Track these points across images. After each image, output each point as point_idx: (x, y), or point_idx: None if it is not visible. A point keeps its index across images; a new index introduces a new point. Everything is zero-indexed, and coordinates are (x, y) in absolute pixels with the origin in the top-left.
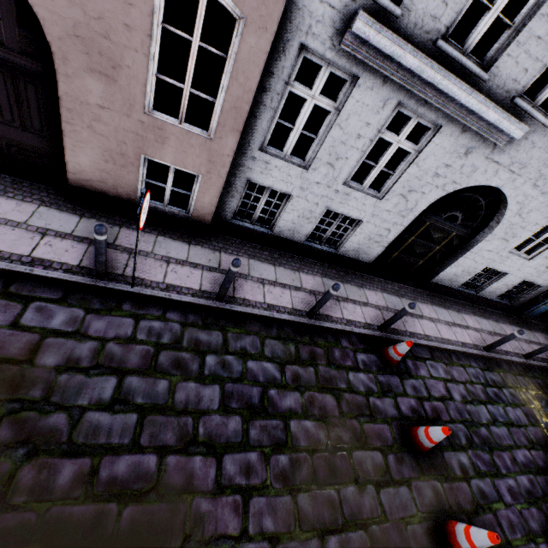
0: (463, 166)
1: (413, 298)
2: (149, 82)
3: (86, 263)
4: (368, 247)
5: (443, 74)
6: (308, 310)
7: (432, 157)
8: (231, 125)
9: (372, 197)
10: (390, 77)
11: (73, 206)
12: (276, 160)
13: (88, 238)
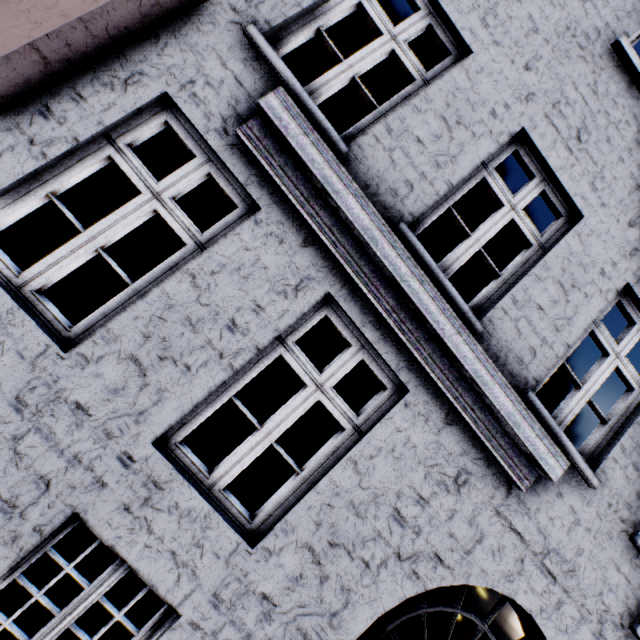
0: (454, 515)
1: None
2: None
3: None
4: None
5: (412, 268)
6: None
7: (390, 458)
8: None
9: (228, 523)
10: (317, 240)
11: None
12: None
13: None
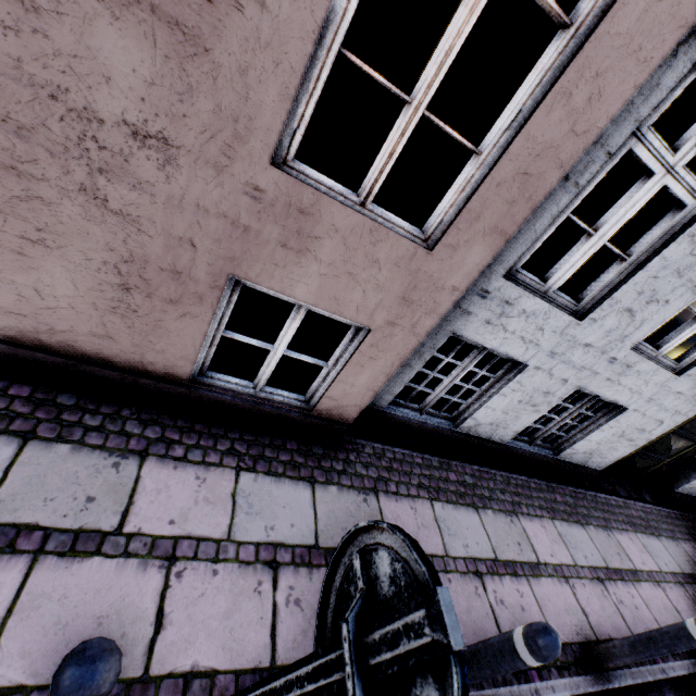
0: None
1: (670, 532)
2: (311, 70)
3: (6, 661)
4: (611, 447)
5: None
6: (579, 637)
7: None
8: (494, 218)
9: (666, 370)
10: None
11: (2, 405)
12: (528, 298)
13: (35, 526)
